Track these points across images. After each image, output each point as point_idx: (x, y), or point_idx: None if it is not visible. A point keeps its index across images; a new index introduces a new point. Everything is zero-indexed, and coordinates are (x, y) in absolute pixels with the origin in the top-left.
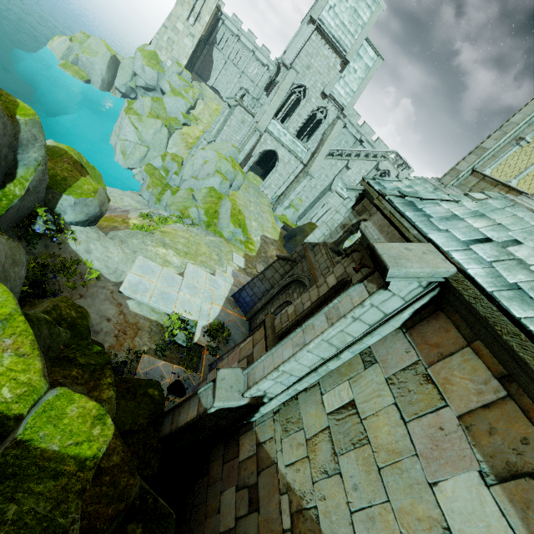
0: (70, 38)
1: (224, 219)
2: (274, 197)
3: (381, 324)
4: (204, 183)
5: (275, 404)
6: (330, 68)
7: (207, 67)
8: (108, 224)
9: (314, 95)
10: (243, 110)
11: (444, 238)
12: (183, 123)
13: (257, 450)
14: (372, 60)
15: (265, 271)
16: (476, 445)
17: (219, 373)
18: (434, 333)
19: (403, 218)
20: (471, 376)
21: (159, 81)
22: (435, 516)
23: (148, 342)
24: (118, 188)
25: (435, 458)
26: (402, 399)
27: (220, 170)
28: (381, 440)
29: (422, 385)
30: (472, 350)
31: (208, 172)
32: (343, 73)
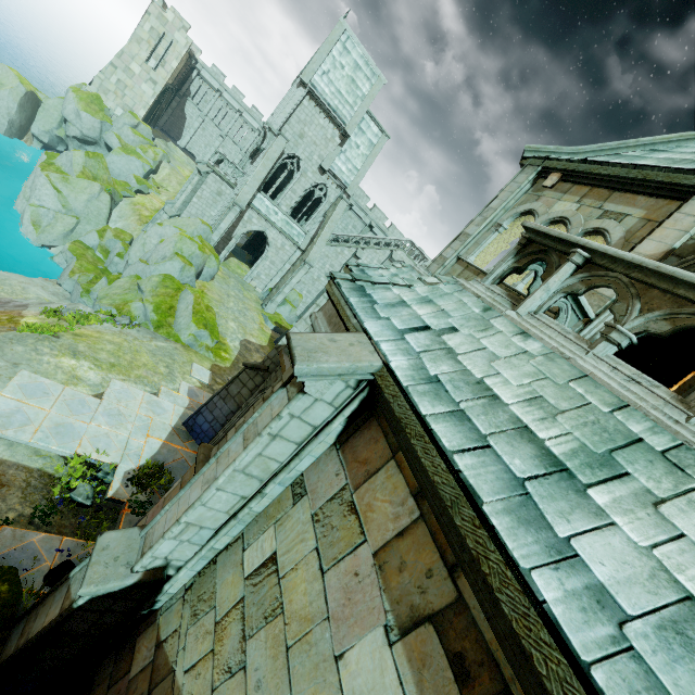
0: None
1: (182, 318)
2: (264, 290)
3: (310, 441)
4: (156, 268)
5: (188, 575)
6: (328, 140)
7: (177, 123)
8: None
9: (310, 169)
10: (219, 179)
11: (380, 326)
12: (137, 190)
13: (155, 654)
14: (376, 136)
15: (229, 386)
16: (386, 590)
17: (100, 539)
18: (365, 446)
19: (347, 305)
20: (391, 497)
21: (104, 133)
22: None
23: (18, 505)
24: (24, 274)
25: (346, 618)
26: (324, 540)
27: (182, 253)
28: (296, 604)
29: (346, 517)
30: (396, 463)
31: (163, 254)
32: (344, 147)
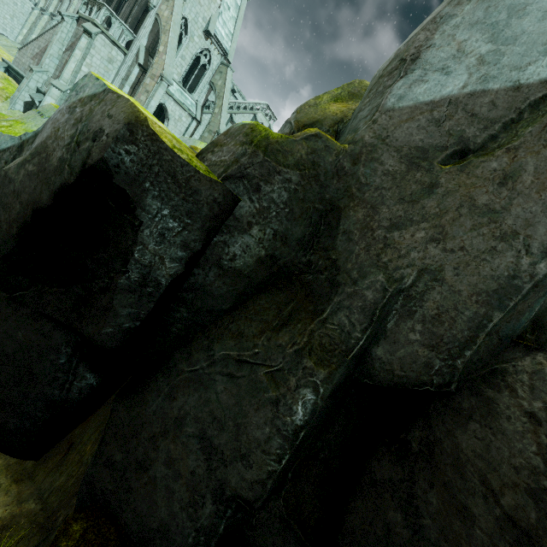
0: None
1: None
2: None
3: None
4: None
5: None
6: (210, 0)
7: None
8: None
9: (196, 32)
10: (108, 42)
11: None
12: None
13: None
14: None
15: None
16: None
17: None
18: None
19: None
20: None
21: None
22: None
23: None
24: None
25: None
26: None
27: None
28: None
29: None
30: None
31: None
32: (220, 9)
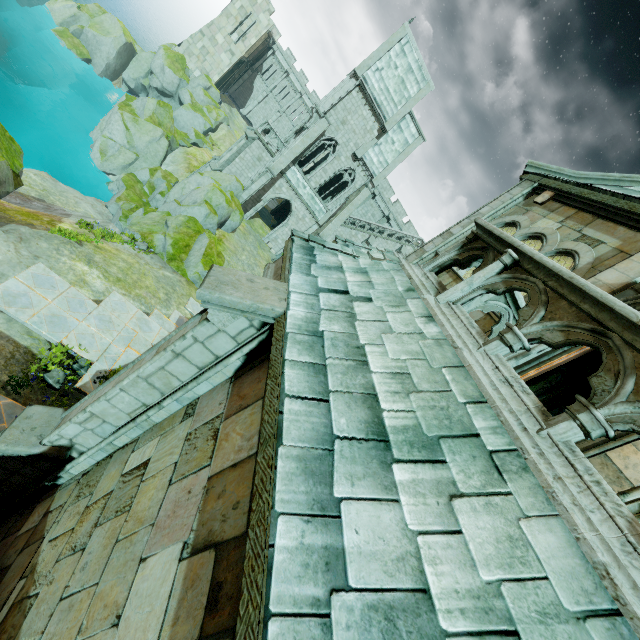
0: (79, 6)
1: (194, 257)
2: (278, 253)
3: (210, 369)
4: (185, 210)
5: (88, 462)
6: (367, 131)
7: (245, 93)
8: (24, 218)
9: (344, 154)
10: (262, 146)
11: (303, 281)
12: (194, 143)
13: (40, 521)
14: (413, 137)
15: None
16: (201, 512)
17: (27, 409)
18: (250, 383)
19: (289, 258)
20: (245, 432)
21: (180, 89)
22: (121, 600)
23: None
24: (83, 192)
25: (164, 527)
26: (184, 457)
27: (211, 201)
28: (140, 506)
29: (208, 441)
30: (262, 403)
31: (195, 199)
32: (380, 141)
